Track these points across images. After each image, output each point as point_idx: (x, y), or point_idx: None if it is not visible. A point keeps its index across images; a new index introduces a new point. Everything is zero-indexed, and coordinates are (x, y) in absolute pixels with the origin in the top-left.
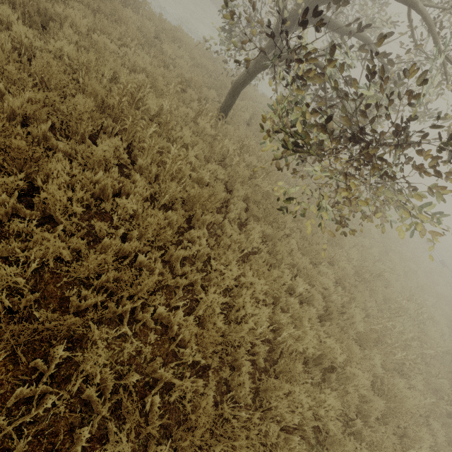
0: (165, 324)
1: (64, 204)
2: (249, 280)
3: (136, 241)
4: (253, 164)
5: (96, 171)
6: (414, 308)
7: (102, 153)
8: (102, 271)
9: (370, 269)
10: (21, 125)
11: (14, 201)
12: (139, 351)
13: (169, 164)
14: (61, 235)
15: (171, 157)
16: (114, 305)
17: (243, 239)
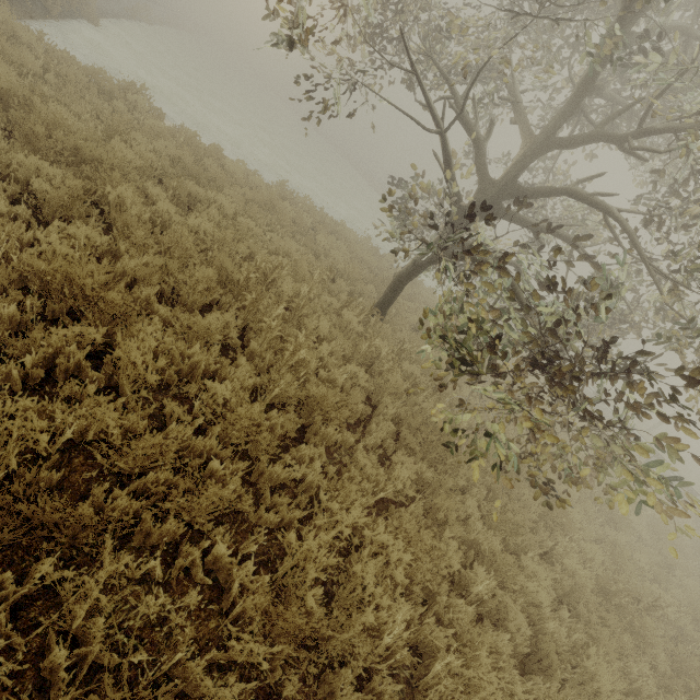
0: (221, 584)
1: (138, 372)
2: (379, 538)
3: (214, 437)
4: (414, 376)
5: (193, 345)
6: None
7: (206, 324)
8: (154, 469)
9: (632, 591)
10: (127, 287)
11: (81, 357)
12: (164, 618)
13: (290, 351)
14: (119, 408)
15: (293, 343)
16: (150, 518)
17: (382, 476)
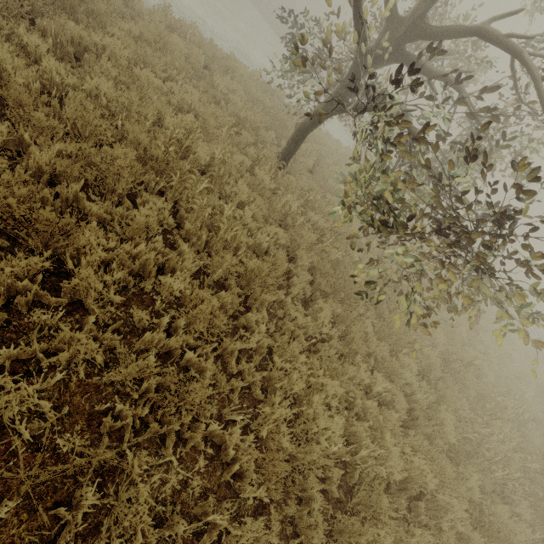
0: (217, 443)
1: (98, 288)
2: (320, 381)
3: (184, 335)
4: (319, 224)
5: (136, 241)
6: (514, 407)
7: (144, 220)
8: (142, 376)
9: (458, 355)
10: (48, 183)
11: (37, 287)
12: (185, 483)
13: (224, 230)
14: (93, 330)
15: (226, 222)
16: (157, 425)
17: (309, 323)
